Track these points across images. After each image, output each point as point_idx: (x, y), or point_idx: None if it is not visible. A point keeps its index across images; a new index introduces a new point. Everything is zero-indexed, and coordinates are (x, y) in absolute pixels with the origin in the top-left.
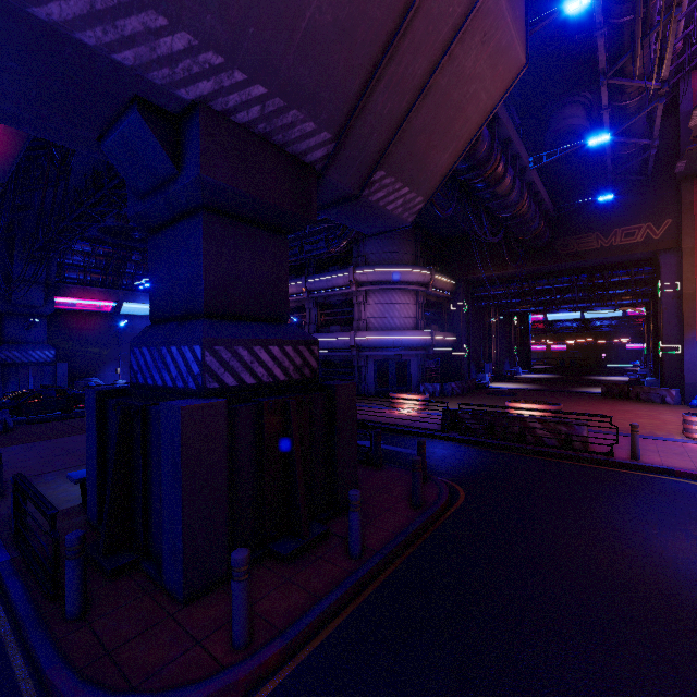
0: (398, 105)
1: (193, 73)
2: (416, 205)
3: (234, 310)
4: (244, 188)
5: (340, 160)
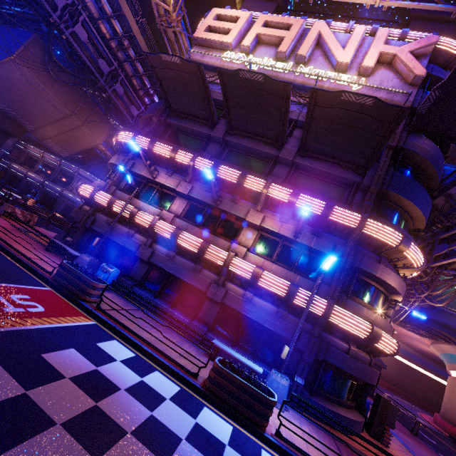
0: (56, 132)
1: None
2: (66, 154)
3: None
4: (0, 124)
5: (36, 132)
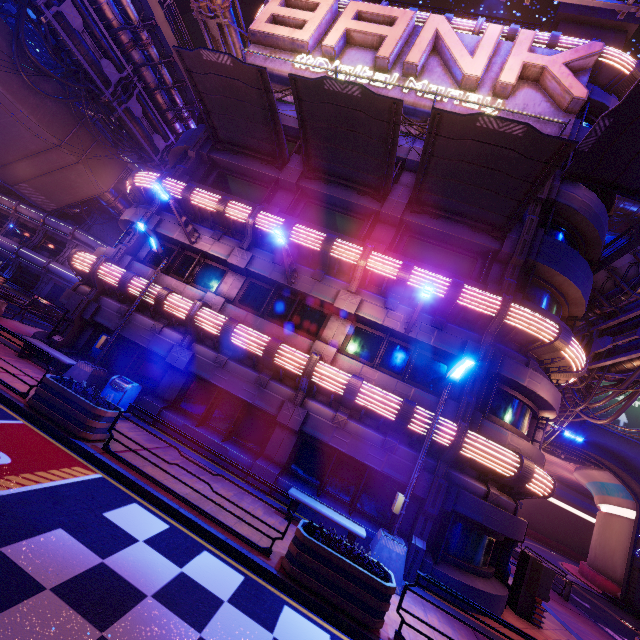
0: (35, 171)
1: None
2: (52, 206)
3: None
4: None
5: (2, 171)
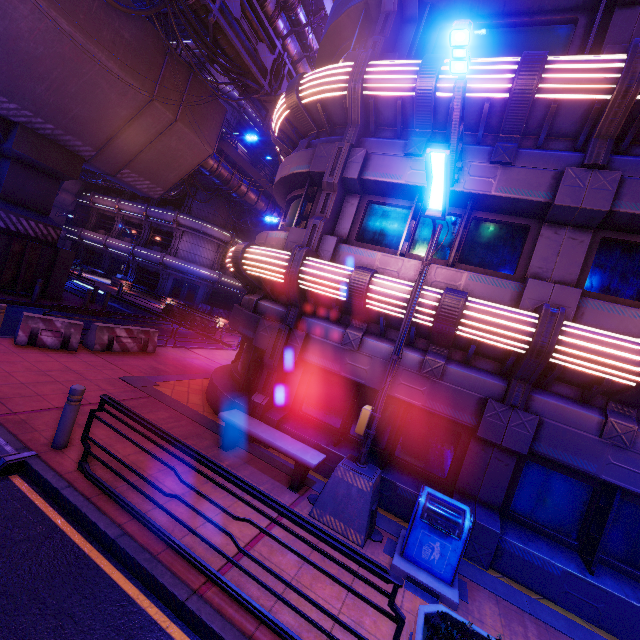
0: (132, 148)
1: (18, 115)
2: (158, 191)
3: (17, 201)
4: (35, 158)
5: (100, 159)
